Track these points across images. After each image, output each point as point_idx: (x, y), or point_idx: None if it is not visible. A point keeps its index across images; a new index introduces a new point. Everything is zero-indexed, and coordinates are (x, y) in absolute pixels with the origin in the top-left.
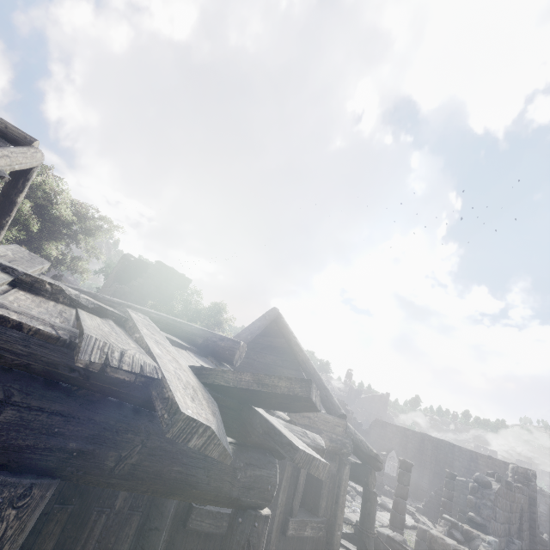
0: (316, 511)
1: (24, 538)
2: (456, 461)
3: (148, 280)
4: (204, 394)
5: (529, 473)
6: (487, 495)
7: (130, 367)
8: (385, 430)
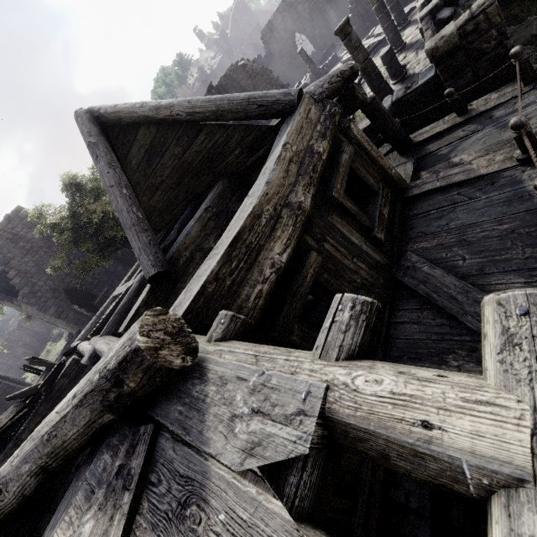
0: (373, 193)
1: None
2: None
3: (13, 265)
4: None
5: None
6: None
7: None
8: (276, 30)
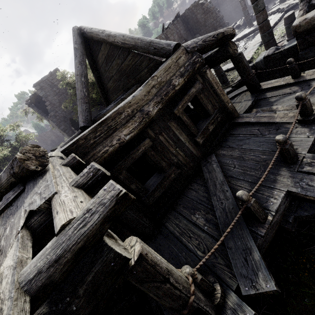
0: (208, 115)
1: None
2: None
3: (49, 99)
4: None
5: None
6: None
7: None
8: None
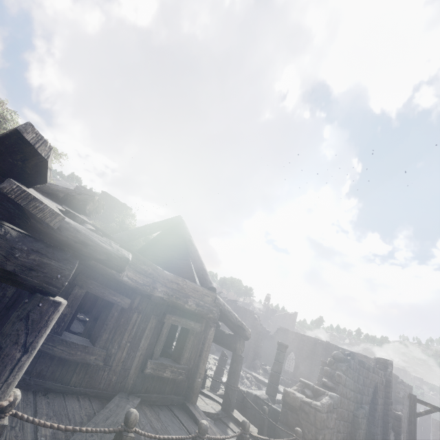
0: (179, 360)
1: None
2: None
3: None
4: None
5: (388, 362)
6: (340, 367)
7: None
8: (287, 336)
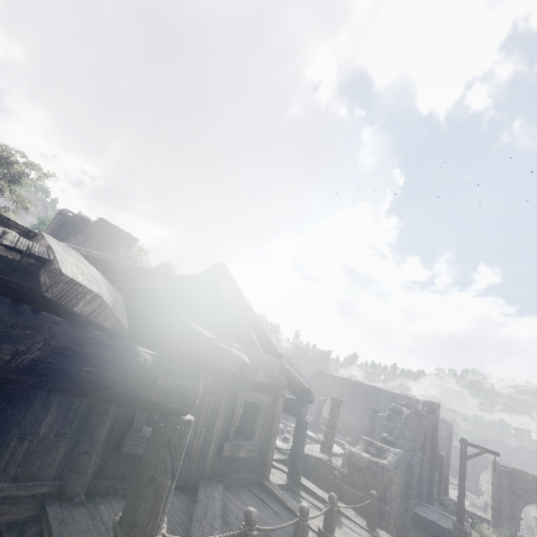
0: (251, 437)
1: None
2: (382, 402)
3: (89, 238)
4: (110, 287)
5: (435, 405)
6: (399, 419)
7: (13, 244)
8: (325, 381)
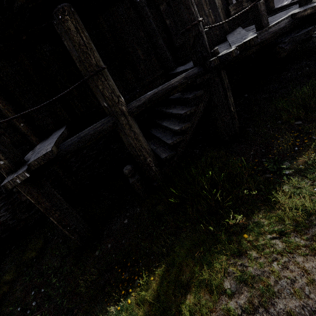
0: None
1: (83, 27)
2: None
3: None
4: None
5: None
6: None
7: None
8: None
